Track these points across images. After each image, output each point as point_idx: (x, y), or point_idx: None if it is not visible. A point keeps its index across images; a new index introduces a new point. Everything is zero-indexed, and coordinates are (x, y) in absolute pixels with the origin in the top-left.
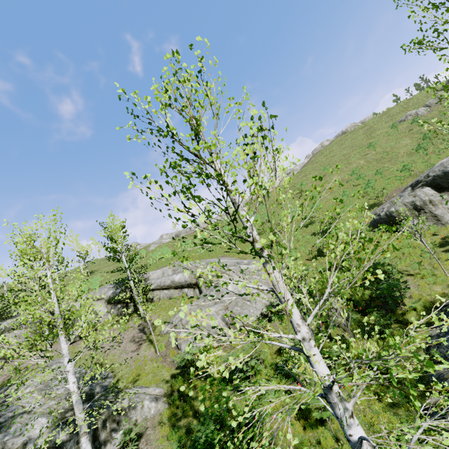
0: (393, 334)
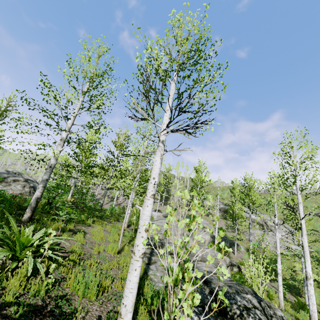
0: None
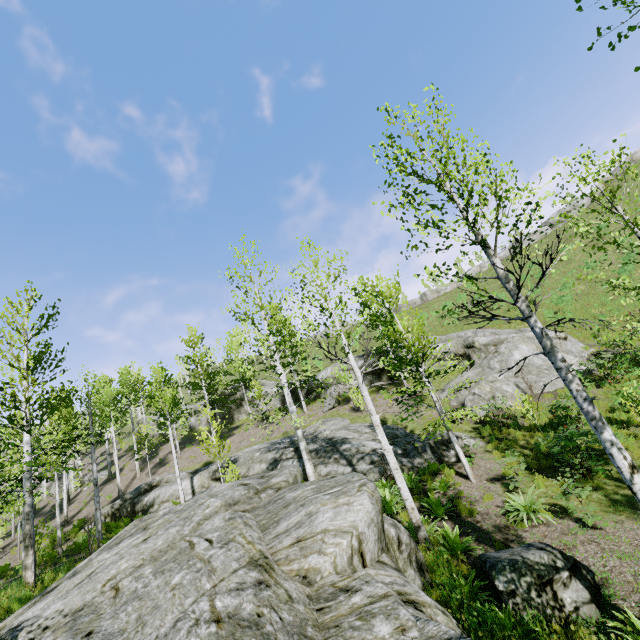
0: None
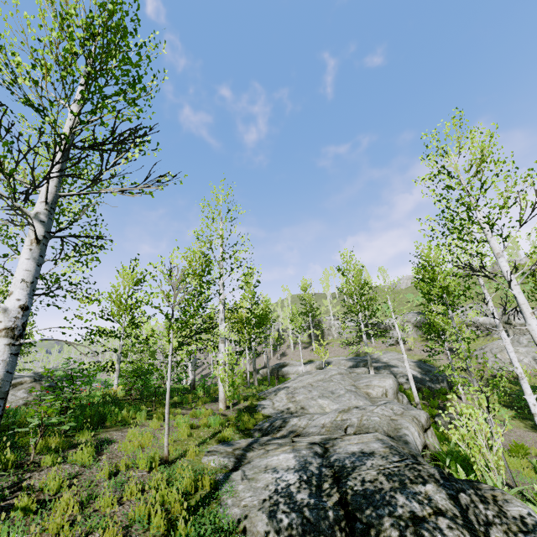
0: None
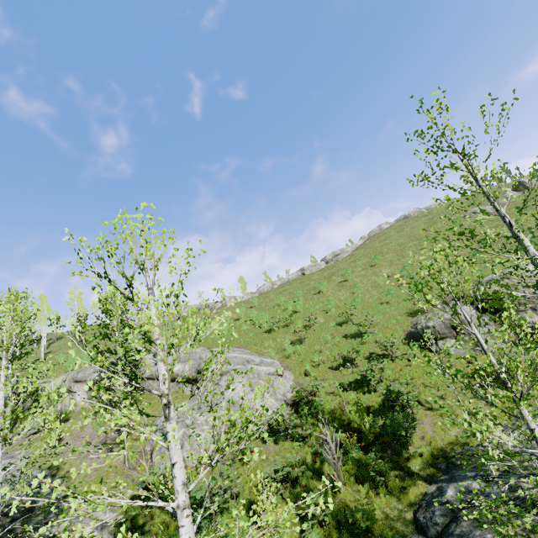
0: (386, 484)
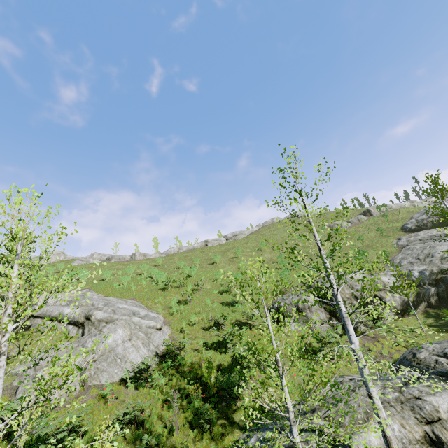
0: (211, 430)
